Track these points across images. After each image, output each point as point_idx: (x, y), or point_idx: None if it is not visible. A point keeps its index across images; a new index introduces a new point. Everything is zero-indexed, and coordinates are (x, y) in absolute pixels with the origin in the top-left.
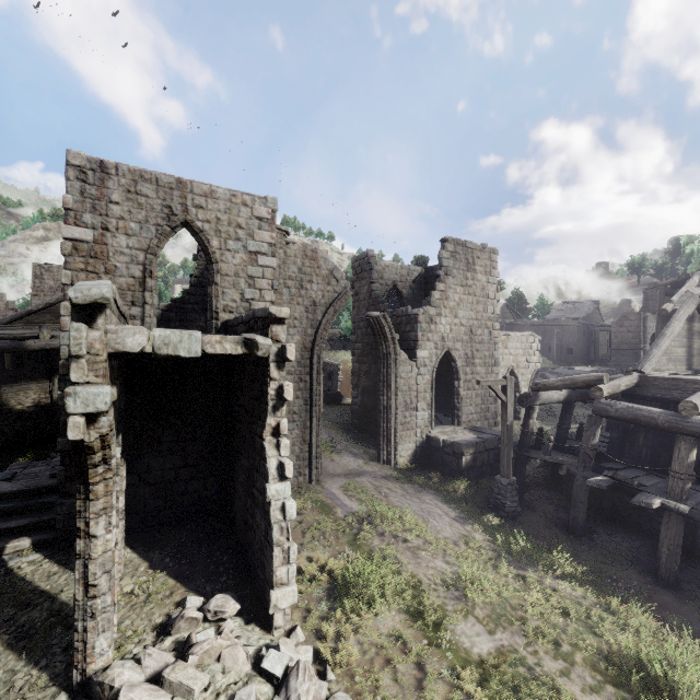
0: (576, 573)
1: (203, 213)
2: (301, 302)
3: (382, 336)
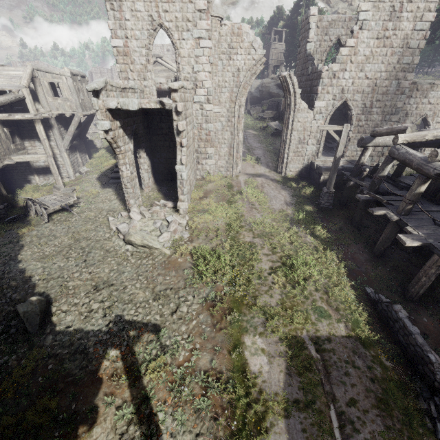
0: (323, 236)
1: (168, 16)
2: (229, 70)
3: (287, 91)
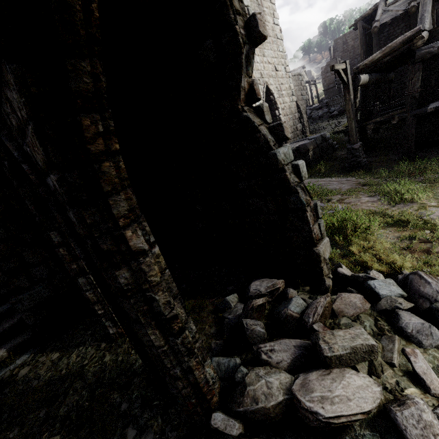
0: None
1: None
2: None
3: None
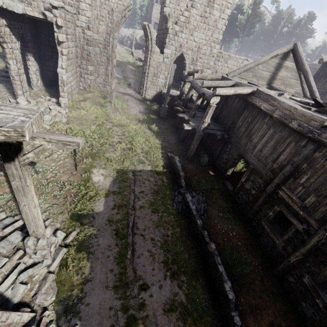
0: (156, 130)
1: None
2: (106, 8)
3: (147, 36)
